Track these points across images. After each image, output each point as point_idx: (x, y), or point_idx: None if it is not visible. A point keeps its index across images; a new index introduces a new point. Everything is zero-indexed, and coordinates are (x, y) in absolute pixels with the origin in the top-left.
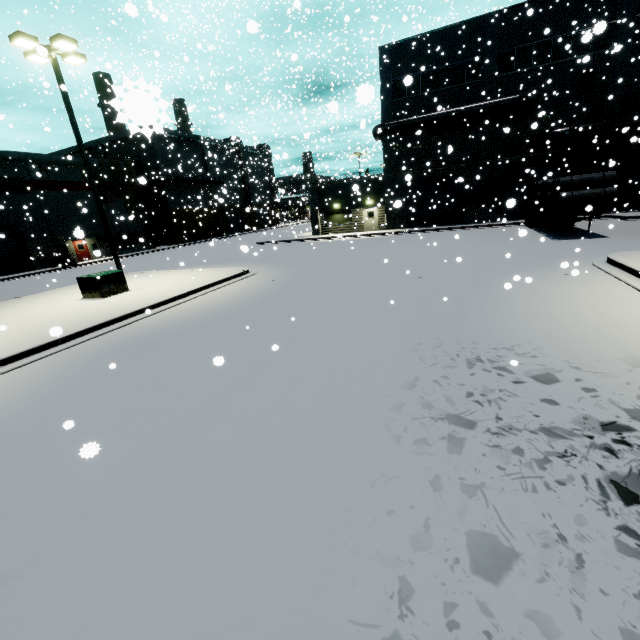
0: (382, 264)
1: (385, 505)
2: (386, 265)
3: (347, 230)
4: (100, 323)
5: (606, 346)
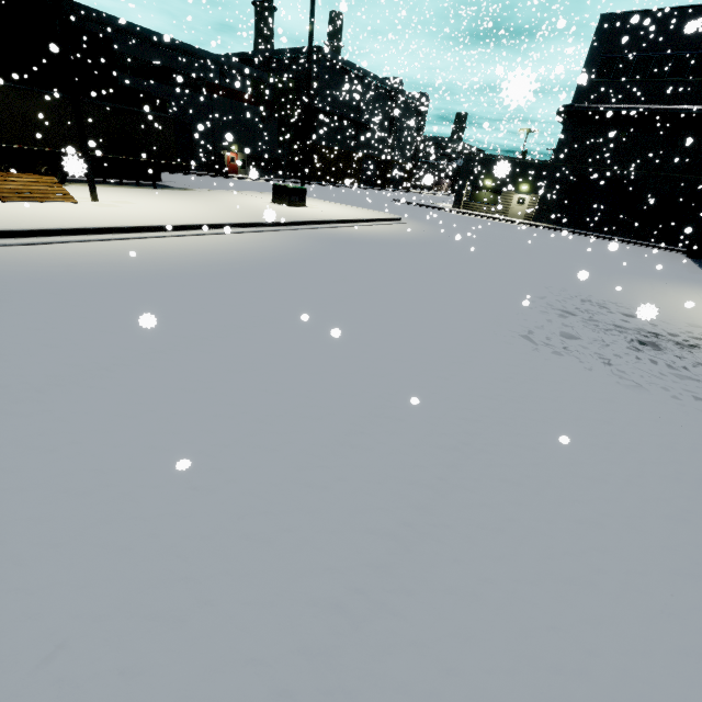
0: (525, 245)
1: (523, 318)
2: (528, 246)
3: (490, 211)
4: (307, 221)
5: (682, 317)
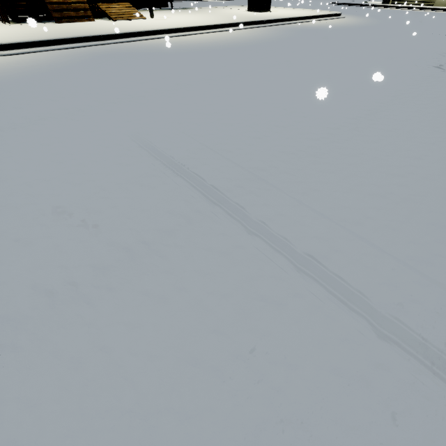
0: (445, 24)
1: (437, 60)
2: None
3: (417, 2)
4: (277, 19)
5: None
